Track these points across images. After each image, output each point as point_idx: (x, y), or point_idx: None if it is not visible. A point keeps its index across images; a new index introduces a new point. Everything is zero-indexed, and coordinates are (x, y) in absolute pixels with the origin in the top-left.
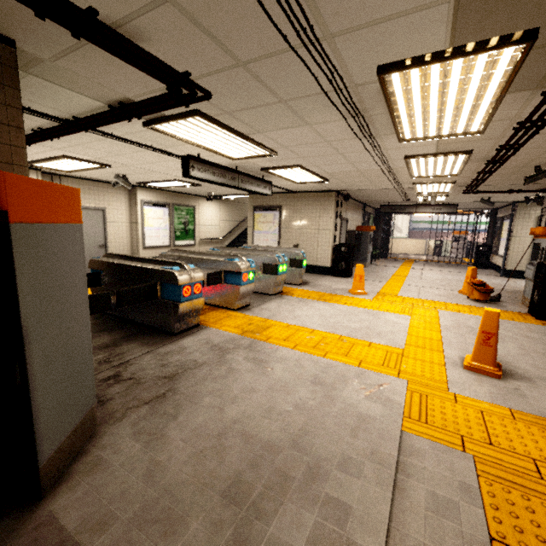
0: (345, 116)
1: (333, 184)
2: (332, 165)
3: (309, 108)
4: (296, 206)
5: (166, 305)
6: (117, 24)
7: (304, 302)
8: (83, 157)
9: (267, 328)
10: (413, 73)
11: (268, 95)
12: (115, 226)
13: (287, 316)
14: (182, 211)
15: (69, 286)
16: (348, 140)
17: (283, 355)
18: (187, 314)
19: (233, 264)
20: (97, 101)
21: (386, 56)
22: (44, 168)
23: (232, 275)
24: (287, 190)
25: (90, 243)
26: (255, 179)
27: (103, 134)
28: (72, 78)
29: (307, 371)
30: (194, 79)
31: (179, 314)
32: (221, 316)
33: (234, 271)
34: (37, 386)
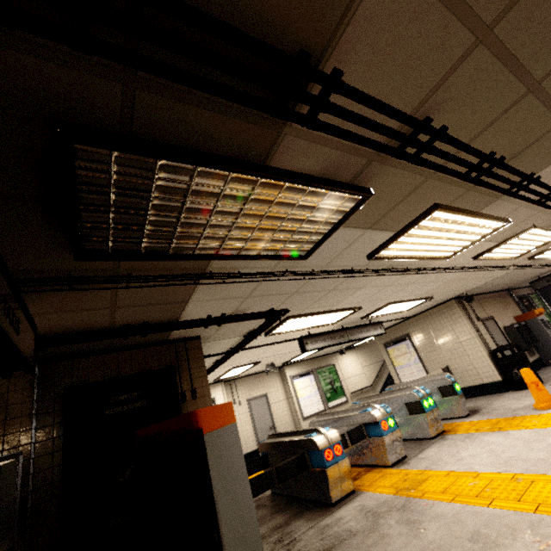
0: (380, 273)
1: (442, 296)
2: (417, 290)
3: (351, 284)
4: (422, 327)
5: (317, 474)
6: (233, 312)
7: (471, 438)
8: (242, 363)
9: (423, 481)
10: (390, 247)
11: (320, 293)
12: (277, 406)
13: (447, 462)
14: (325, 372)
15: (234, 466)
16: (404, 277)
17: (439, 511)
18: (336, 479)
19: (367, 414)
20: (238, 337)
21: (364, 252)
22: (224, 379)
23: (371, 427)
24: (404, 318)
25: (262, 428)
26: (362, 327)
27: (247, 349)
28: (224, 335)
29: (465, 527)
30: (276, 308)
31: (329, 480)
32: (376, 476)
33: (371, 422)
34: (226, 543)
